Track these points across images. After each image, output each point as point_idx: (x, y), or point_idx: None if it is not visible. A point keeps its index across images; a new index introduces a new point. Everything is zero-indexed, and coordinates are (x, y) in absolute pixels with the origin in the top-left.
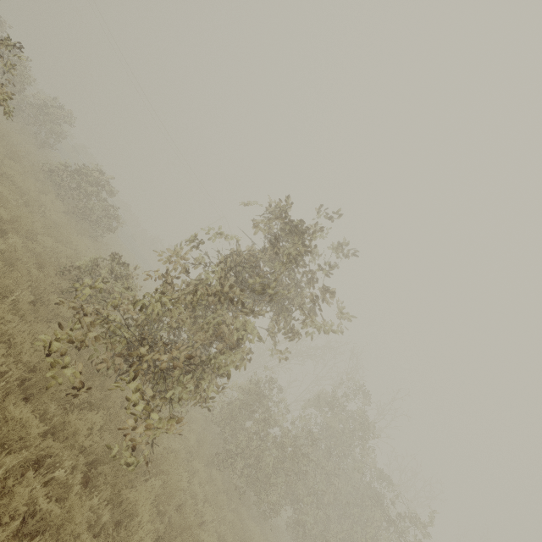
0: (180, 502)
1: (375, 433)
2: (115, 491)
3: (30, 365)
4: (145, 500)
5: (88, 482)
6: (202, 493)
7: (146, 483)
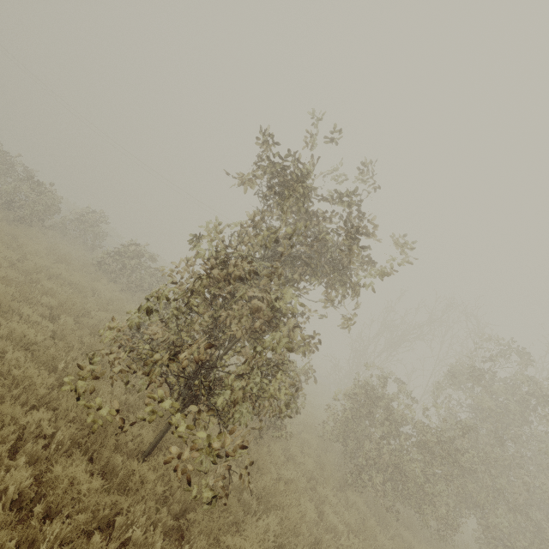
0: (312, 539)
1: (541, 389)
2: (211, 540)
3: (88, 423)
4: (251, 544)
5: (184, 536)
6: (343, 523)
7: (258, 524)
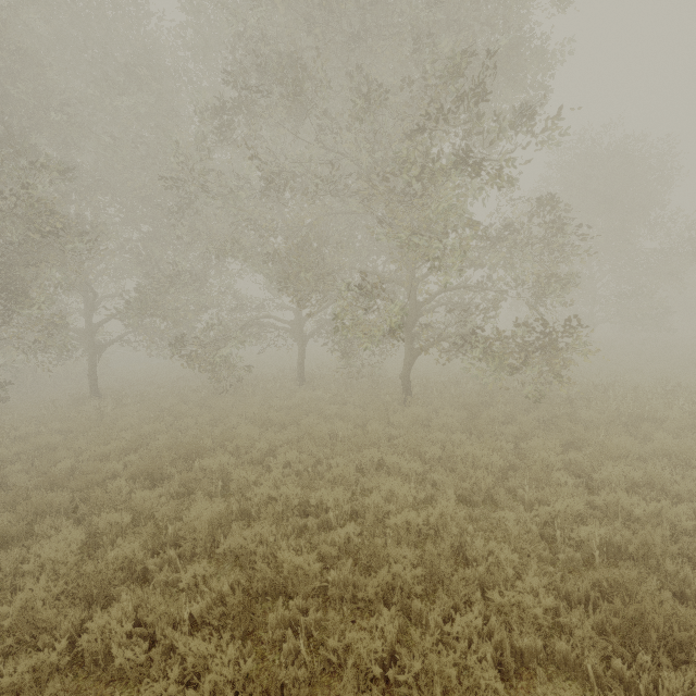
0: None
1: None
2: None
3: None
4: None
5: None
6: None
7: None
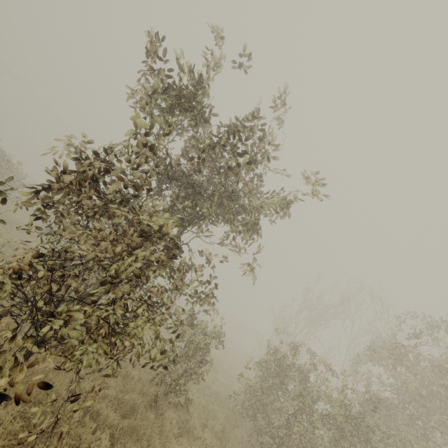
0: None
1: None
2: None
3: None
4: None
5: None
6: None
7: None
